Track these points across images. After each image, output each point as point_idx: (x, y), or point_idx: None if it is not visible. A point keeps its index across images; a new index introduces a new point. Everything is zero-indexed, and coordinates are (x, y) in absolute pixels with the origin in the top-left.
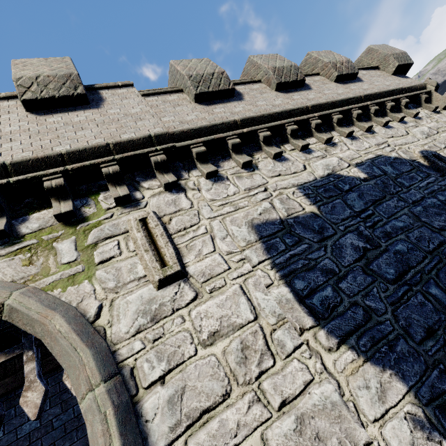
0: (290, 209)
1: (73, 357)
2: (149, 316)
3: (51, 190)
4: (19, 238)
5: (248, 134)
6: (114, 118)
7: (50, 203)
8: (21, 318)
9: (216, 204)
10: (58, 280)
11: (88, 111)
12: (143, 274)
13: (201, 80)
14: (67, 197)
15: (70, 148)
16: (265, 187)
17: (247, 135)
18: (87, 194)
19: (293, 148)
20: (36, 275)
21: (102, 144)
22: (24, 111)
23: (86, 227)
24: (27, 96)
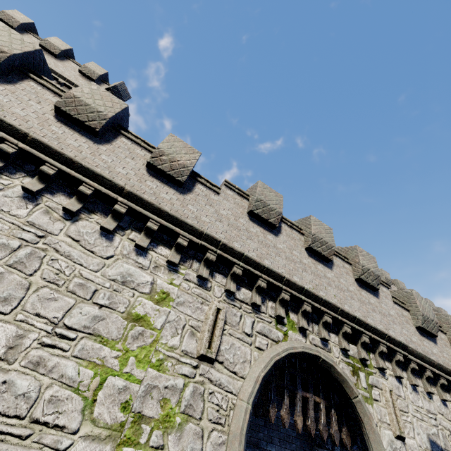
0: (446, 445)
1: (380, 447)
2: (392, 449)
3: (364, 342)
4: (348, 355)
5: (436, 374)
6: (385, 313)
7: (354, 341)
8: (361, 408)
9: (414, 406)
10: (362, 394)
11: (374, 297)
12: (389, 423)
13: (426, 320)
14: (364, 348)
15: (373, 323)
16: (435, 417)
17: (435, 373)
18: (366, 348)
19: (450, 400)
20: (355, 384)
21: (385, 332)
22: (353, 278)
23: (368, 371)
24: (362, 277)
